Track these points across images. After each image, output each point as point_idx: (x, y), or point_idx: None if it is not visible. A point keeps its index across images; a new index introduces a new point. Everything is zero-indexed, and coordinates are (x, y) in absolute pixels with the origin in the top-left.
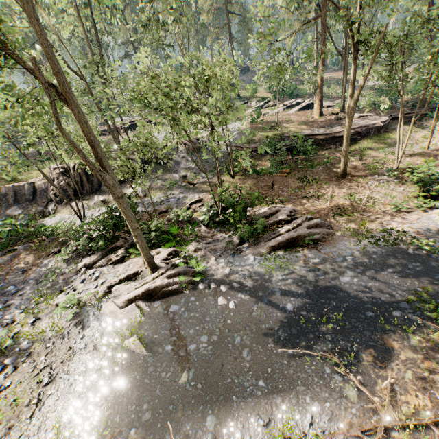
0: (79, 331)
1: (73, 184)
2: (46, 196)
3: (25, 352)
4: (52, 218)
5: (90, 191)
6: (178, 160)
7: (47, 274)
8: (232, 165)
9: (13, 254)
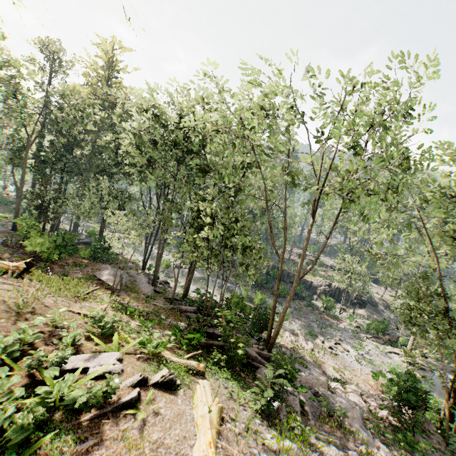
0: (387, 358)
1: (331, 292)
2: (314, 290)
3: (368, 353)
4: (316, 302)
5: (336, 300)
6: (382, 309)
7: (353, 330)
8: (429, 333)
9: (319, 312)
